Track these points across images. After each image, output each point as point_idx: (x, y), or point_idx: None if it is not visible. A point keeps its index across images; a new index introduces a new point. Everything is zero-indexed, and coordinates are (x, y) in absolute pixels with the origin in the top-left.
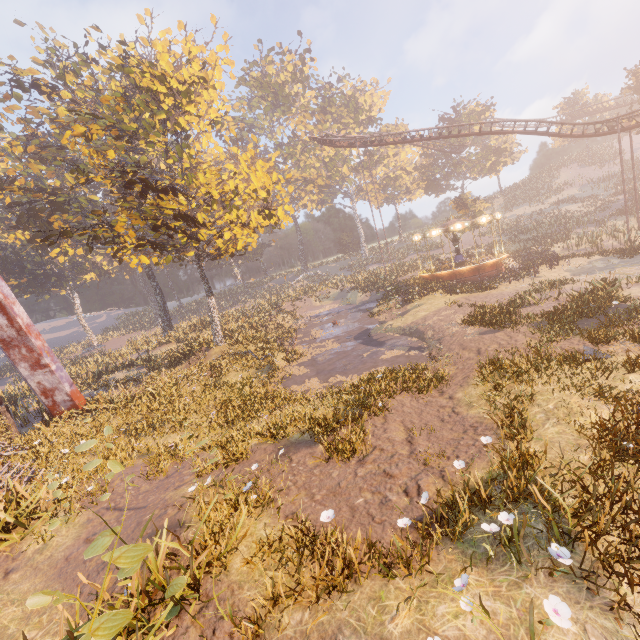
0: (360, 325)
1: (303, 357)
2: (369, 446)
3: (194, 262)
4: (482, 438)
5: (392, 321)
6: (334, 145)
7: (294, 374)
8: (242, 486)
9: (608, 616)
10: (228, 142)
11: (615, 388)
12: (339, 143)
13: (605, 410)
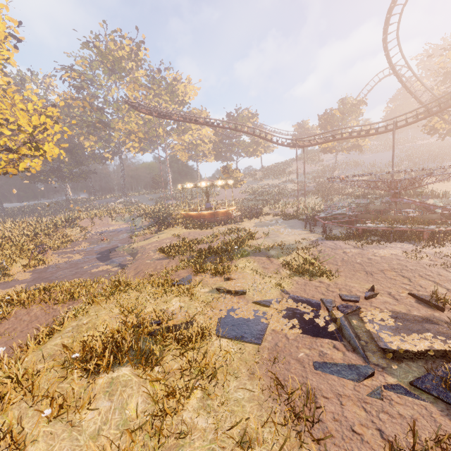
0: (117, 243)
1: (44, 265)
2: None
3: None
4: (0, 349)
5: (136, 243)
6: (140, 111)
7: (16, 279)
8: None
9: None
10: None
11: (136, 309)
12: (142, 110)
13: (113, 325)
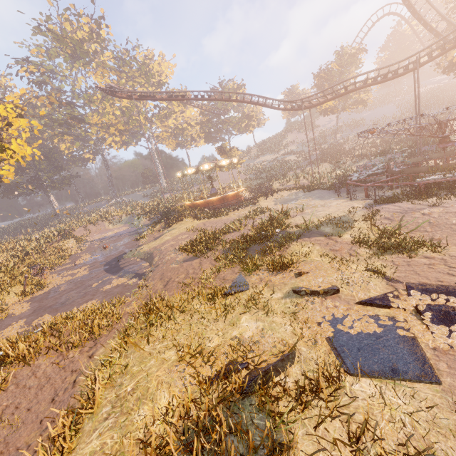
0: (122, 249)
1: (43, 289)
2: None
3: None
4: None
5: (145, 245)
6: (116, 95)
7: (11, 314)
8: None
9: None
10: None
11: (203, 350)
12: (119, 94)
13: (178, 388)
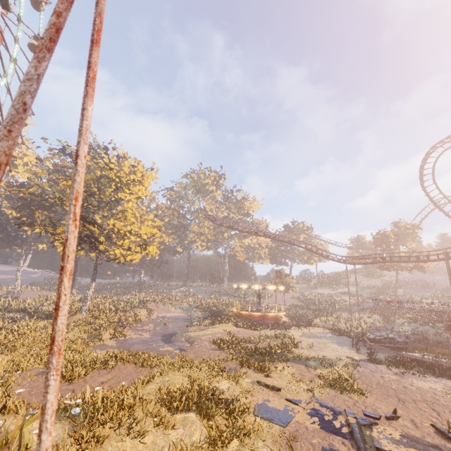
0: (176, 329)
1: (123, 337)
2: (83, 380)
3: (94, 259)
4: (122, 382)
5: (192, 332)
6: (214, 222)
7: (106, 344)
8: (1, 375)
9: (70, 435)
10: (135, 210)
11: (199, 379)
12: (215, 222)
13: (184, 386)
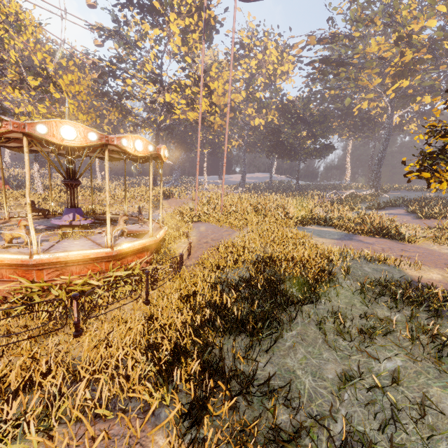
0: None
1: None
2: None
3: None
4: None
5: None
6: None
7: None
8: None
9: None
10: None
11: None
12: None
13: None
